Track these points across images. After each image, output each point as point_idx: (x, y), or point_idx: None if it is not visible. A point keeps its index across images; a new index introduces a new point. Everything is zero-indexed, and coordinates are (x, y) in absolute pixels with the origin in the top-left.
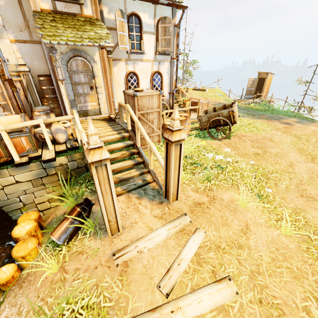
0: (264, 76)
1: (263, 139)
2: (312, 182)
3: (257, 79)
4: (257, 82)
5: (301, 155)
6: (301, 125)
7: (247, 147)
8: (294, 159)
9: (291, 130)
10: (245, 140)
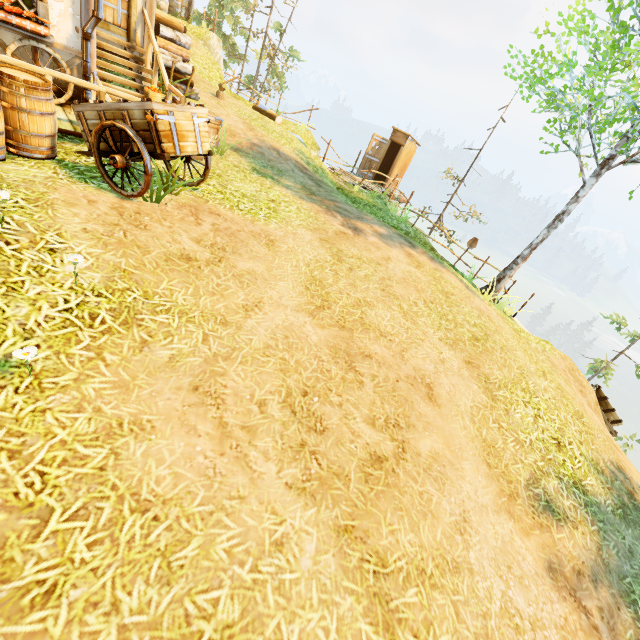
0: (400, 141)
1: (254, 235)
2: (259, 359)
3: (388, 142)
4: (387, 148)
5: (303, 292)
6: (378, 242)
7: (182, 236)
8: (275, 297)
9: (344, 241)
10: (204, 222)
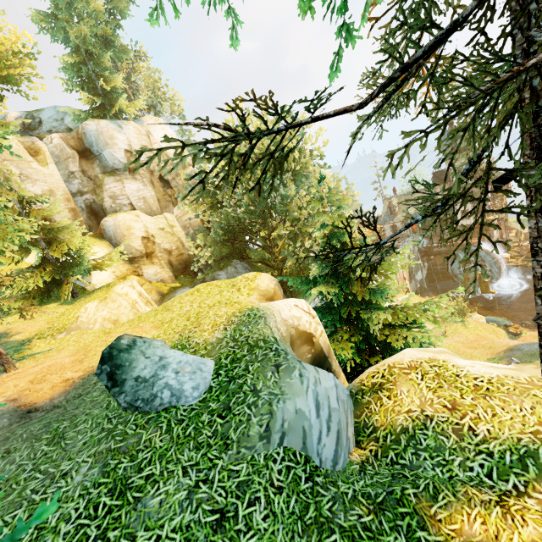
0: None
1: None
2: None
3: None
4: None
5: None
6: None
7: None
8: None
9: None
10: None
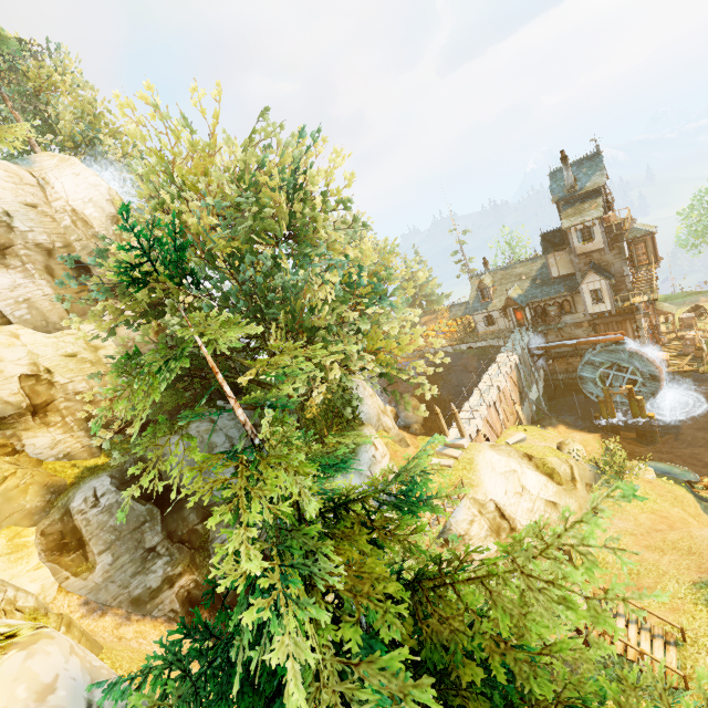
0: None
1: None
2: None
3: None
4: None
5: None
6: None
7: None
8: None
9: None
10: None
